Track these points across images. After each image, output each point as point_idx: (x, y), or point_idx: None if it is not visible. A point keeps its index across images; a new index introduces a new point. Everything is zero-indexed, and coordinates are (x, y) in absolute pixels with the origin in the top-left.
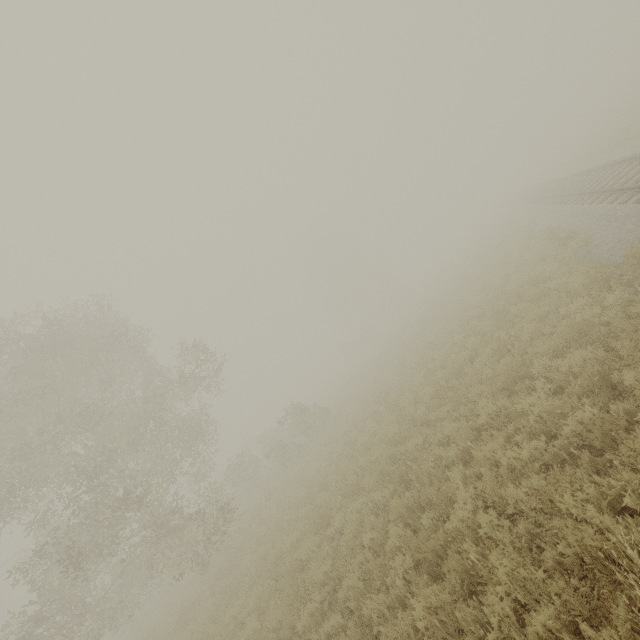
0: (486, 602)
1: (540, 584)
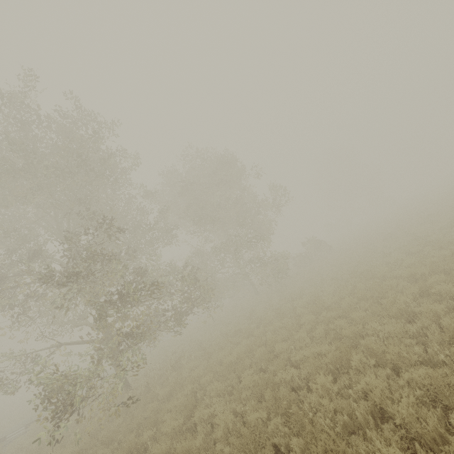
0: None
1: None
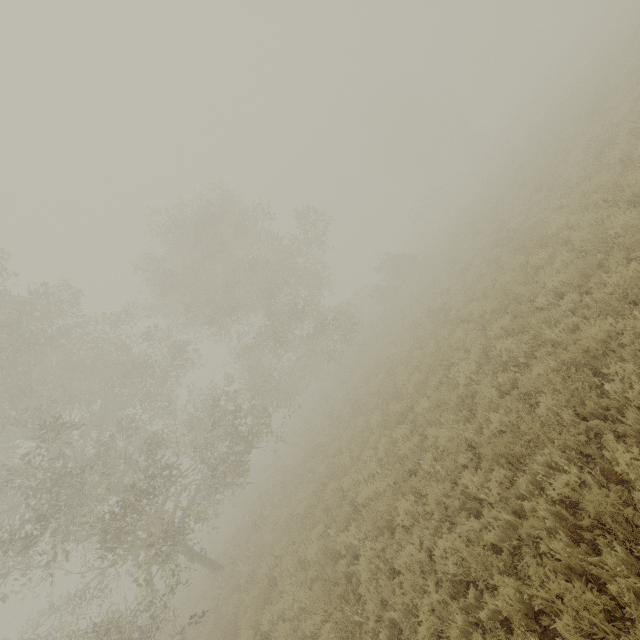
0: (574, 239)
1: (605, 219)
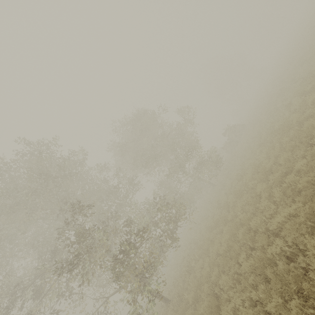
0: None
1: None
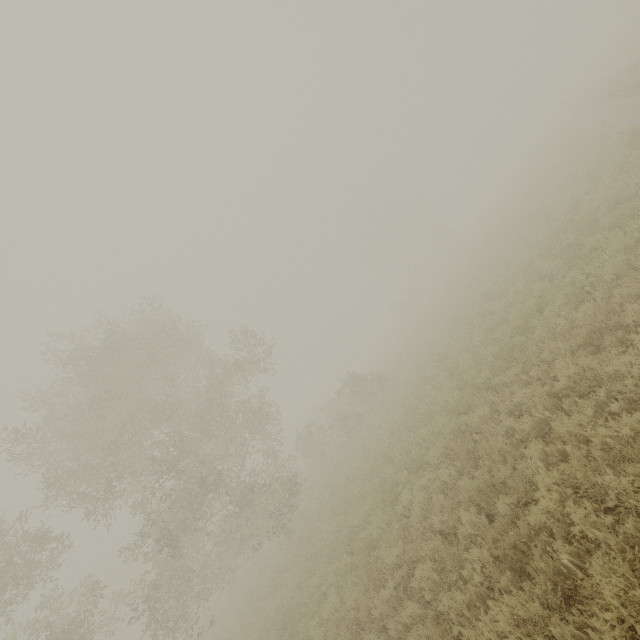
0: (590, 624)
1: None
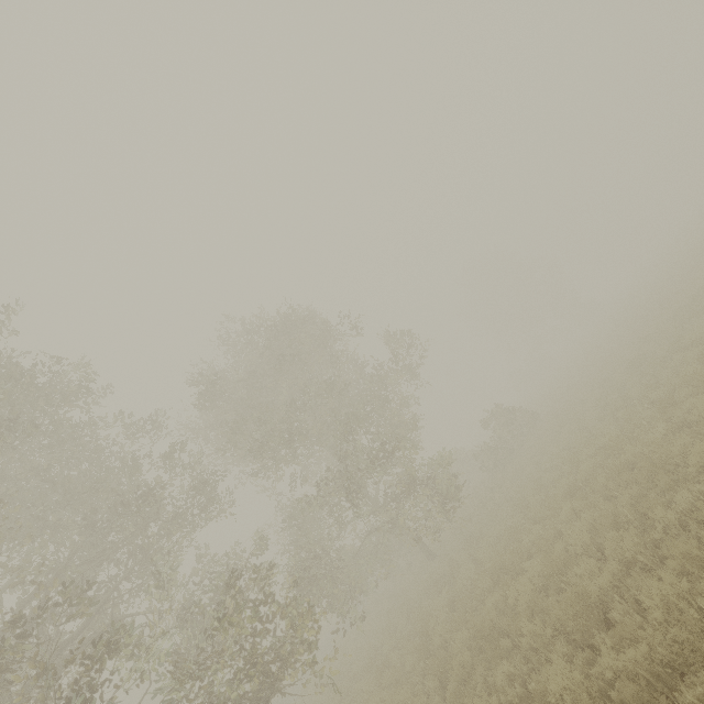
0: None
1: None
